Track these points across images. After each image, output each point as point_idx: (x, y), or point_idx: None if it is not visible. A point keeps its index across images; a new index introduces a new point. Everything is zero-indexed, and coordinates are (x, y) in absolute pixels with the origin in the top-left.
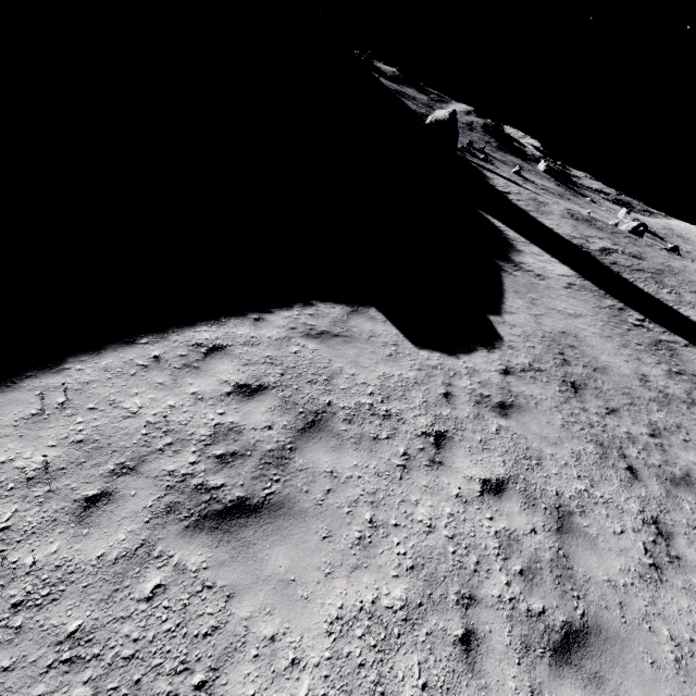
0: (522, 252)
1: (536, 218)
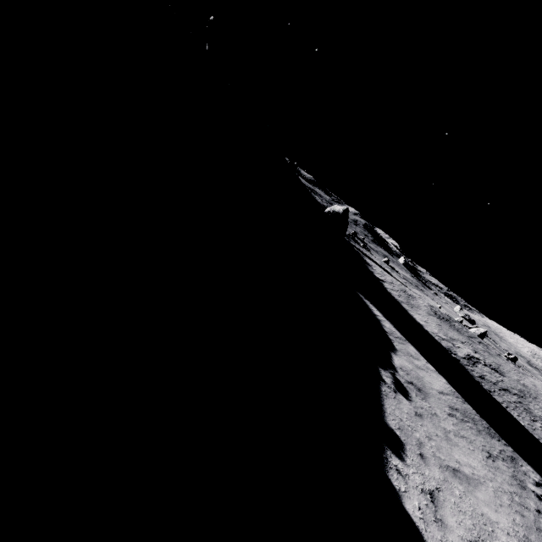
0: (399, 352)
1: (408, 310)
